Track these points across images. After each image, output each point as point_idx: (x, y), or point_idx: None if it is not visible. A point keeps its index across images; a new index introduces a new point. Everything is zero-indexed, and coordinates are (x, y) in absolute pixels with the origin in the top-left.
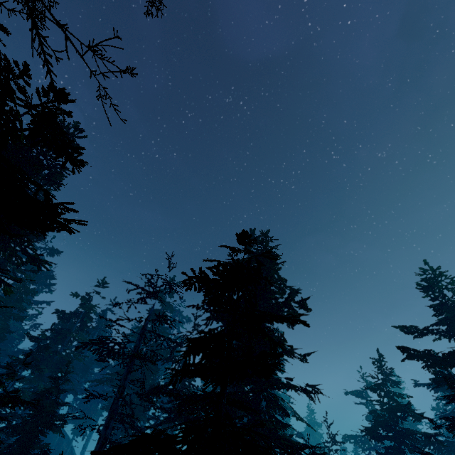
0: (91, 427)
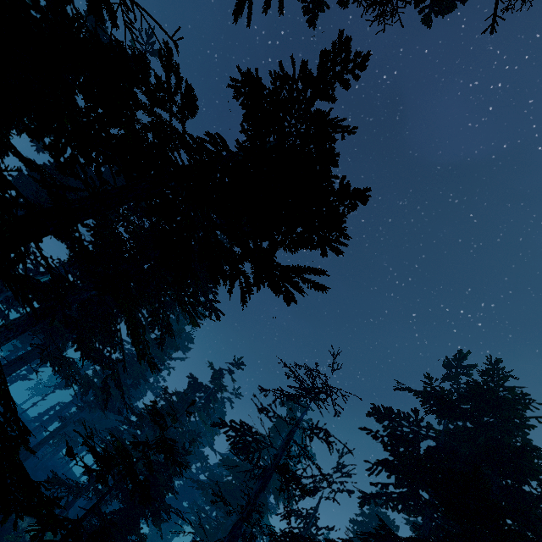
0: None
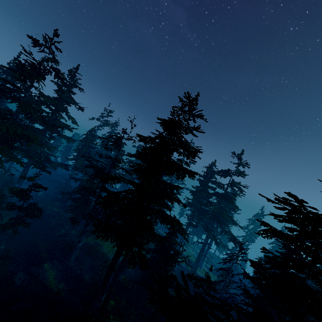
0: (90, 200)
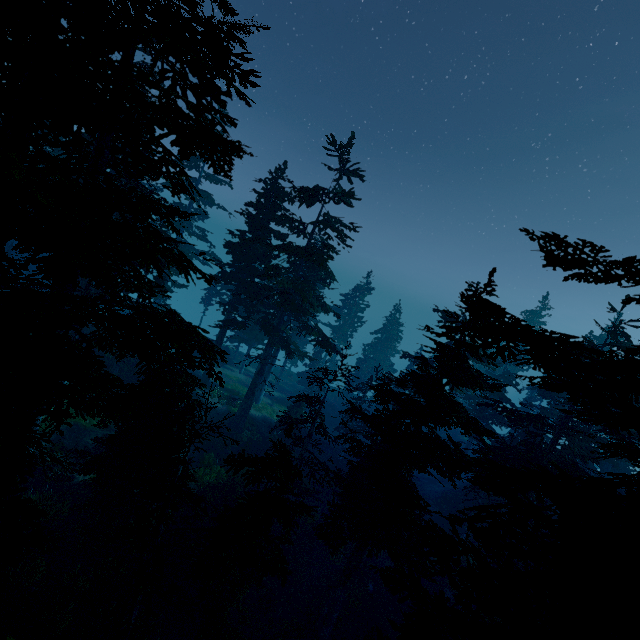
0: None
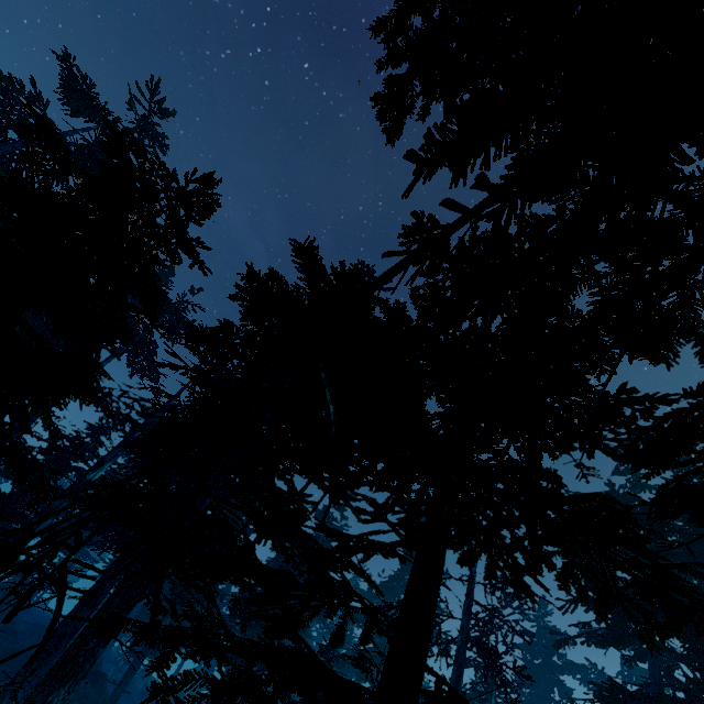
0: None
